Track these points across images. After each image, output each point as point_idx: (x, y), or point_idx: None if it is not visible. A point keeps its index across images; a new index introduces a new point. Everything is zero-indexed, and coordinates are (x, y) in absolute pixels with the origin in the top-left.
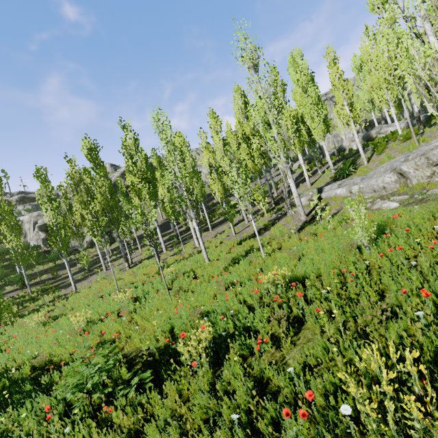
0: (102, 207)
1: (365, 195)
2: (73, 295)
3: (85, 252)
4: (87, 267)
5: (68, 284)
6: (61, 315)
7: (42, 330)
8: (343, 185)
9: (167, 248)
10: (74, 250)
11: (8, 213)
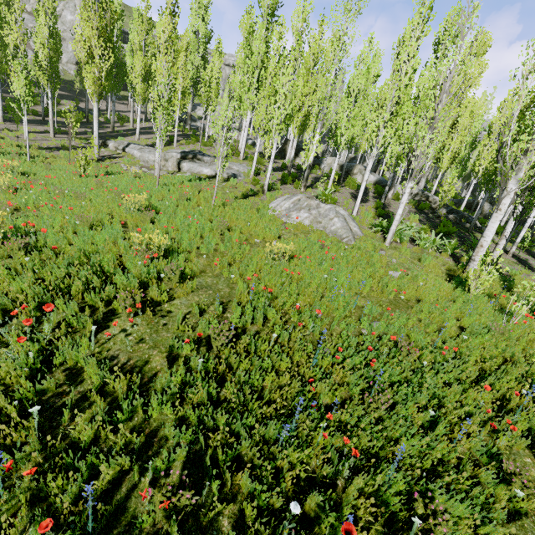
0: None
1: (141, 162)
2: None
3: None
4: None
5: None
6: None
7: None
8: (141, 150)
9: None
10: None
11: None
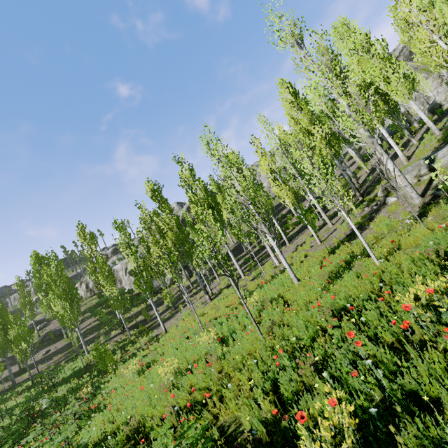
0: (173, 243)
1: None
2: (163, 336)
3: (169, 289)
4: (171, 305)
5: (158, 323)
6: (153, 361)
7: (137, 381)
8: None
9: (244, 273)
10: (160, 288)
11: (101, 265)
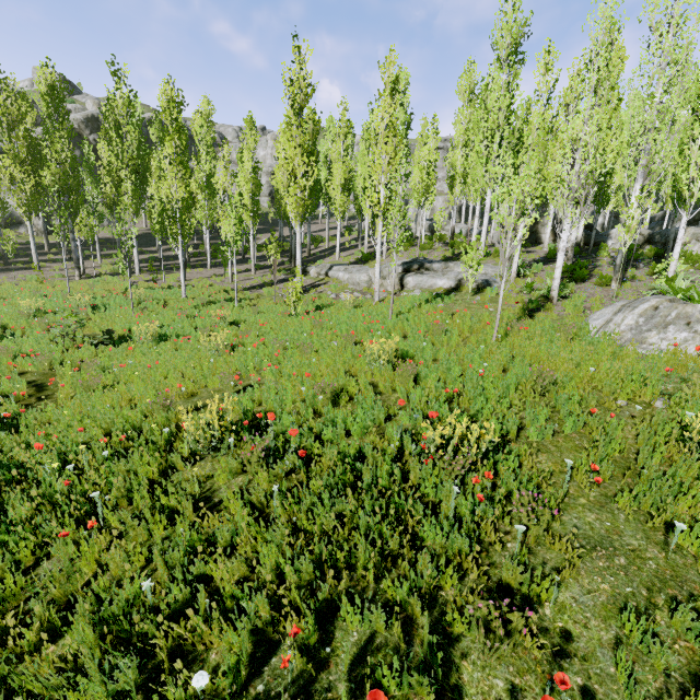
0: (55, 183)
1: (350, 285)
2: None
3: None
4: (12, 256)
5: None
6: None
7: None
8: (347, 271)
9: (142, 271)
10: None
11: None
